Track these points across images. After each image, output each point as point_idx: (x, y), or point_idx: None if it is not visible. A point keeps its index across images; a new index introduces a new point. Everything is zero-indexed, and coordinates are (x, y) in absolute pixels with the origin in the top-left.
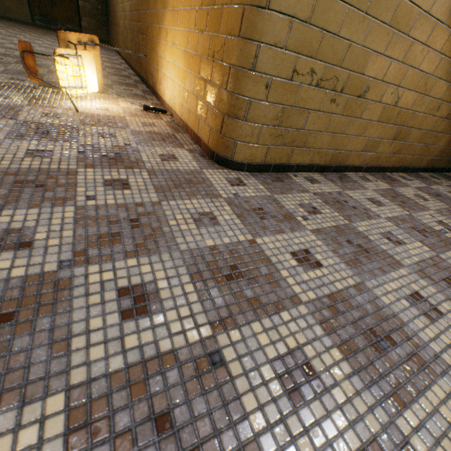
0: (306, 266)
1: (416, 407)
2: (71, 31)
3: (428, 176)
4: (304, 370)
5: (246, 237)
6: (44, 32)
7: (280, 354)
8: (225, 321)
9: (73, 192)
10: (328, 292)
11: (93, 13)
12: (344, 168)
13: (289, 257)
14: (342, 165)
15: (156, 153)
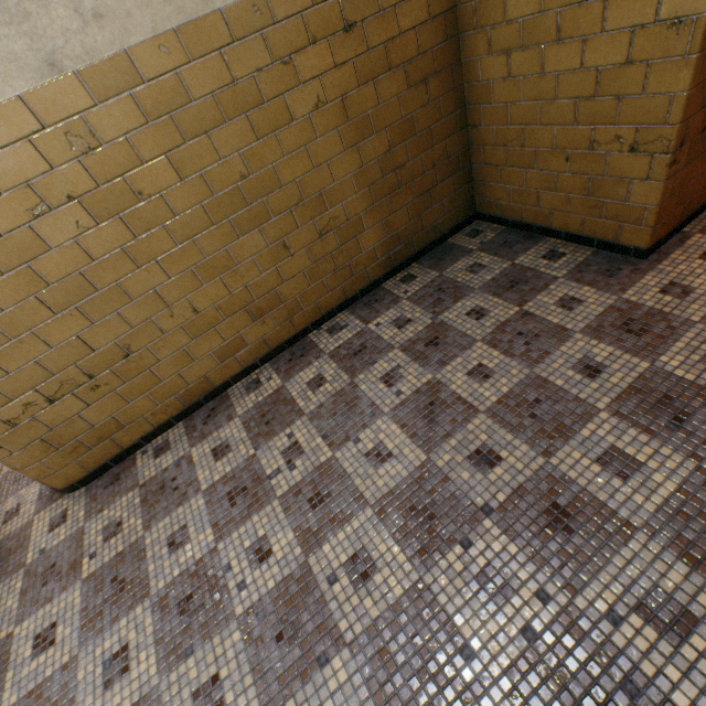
0: (39, 651)
1: None
2: None
3: (396, 283)
4: None
5: (10, 629)
6: None
7: None
8: None
9: None
10: (34, 686)
11: None
12: (222, 386)
13: (31, 644)
14: (213, 389)
15: (6, 510)
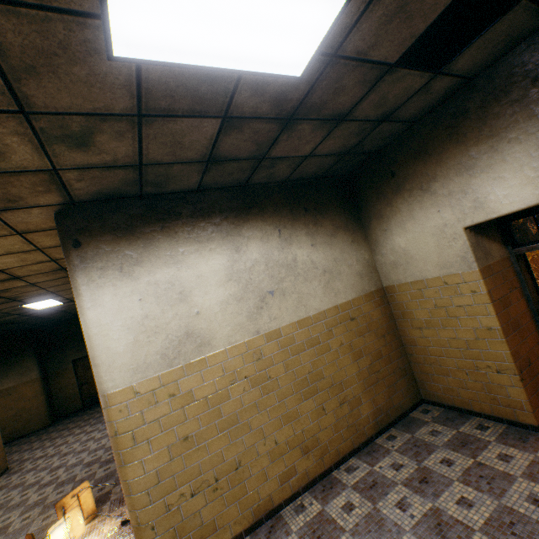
0: None
1: None
2: None
3: (383, 440)
4: None
5: None
6: (89, 415)
7: None
8: None
9: None
10: None
11: None
12: (277, 507)
13: None
14: (272, 508)
15: None
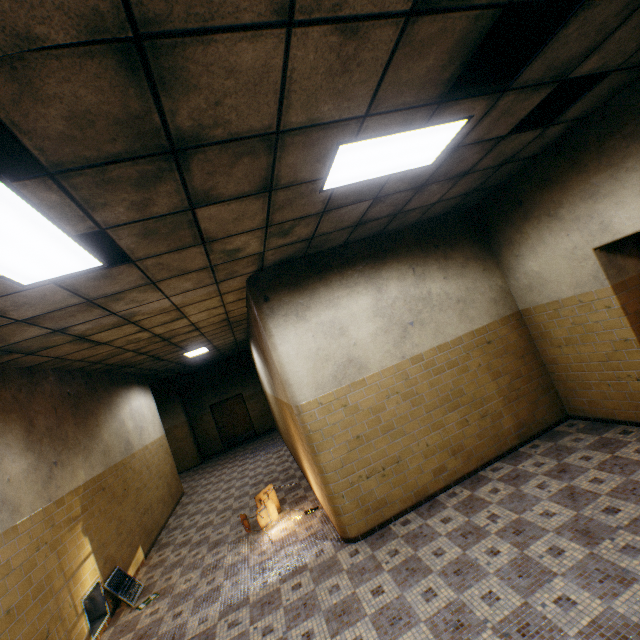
0: (376, 595)
1: None
2: (249, 436)
3: (526, 448)
4: None
5: (351, 590)
6: (233, 454)
7: (353, 638)
8: (336, 633)
9: (281, 599)
10: (382, 605)
11: (260, 415)
12: (433, 494)
13: (369, 593)
14: (428, 494)
15: (313, 552)
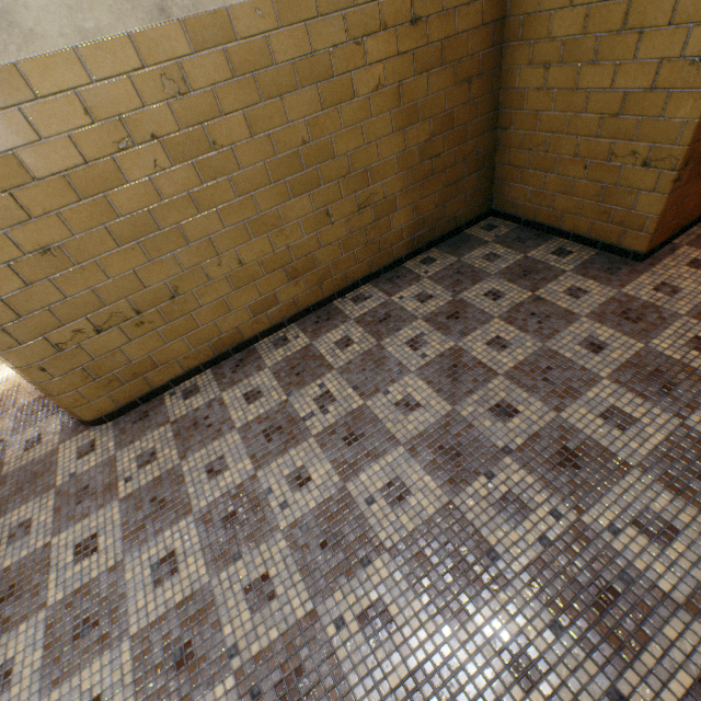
0: (81, 558)
1: (67, 685)
2: None
3: (417, 264)
4: (6, 675)
5: (46, 540)
6: None
7: None
8: None
9: None
10: (80, 585)
11: None
12: (251, 340)
13: (71, 552)
14: (242, 342)
15: (26, 439)
